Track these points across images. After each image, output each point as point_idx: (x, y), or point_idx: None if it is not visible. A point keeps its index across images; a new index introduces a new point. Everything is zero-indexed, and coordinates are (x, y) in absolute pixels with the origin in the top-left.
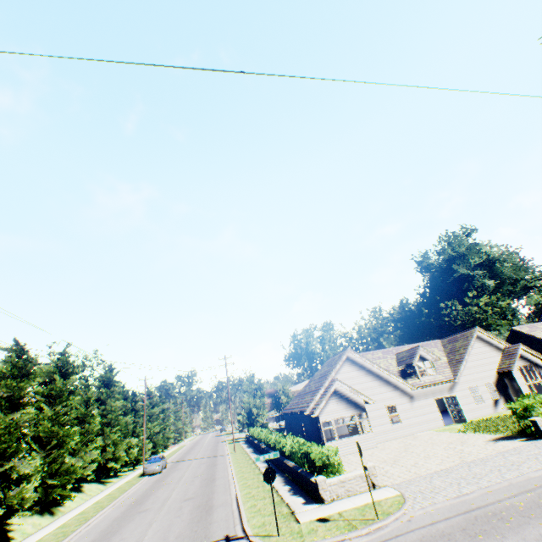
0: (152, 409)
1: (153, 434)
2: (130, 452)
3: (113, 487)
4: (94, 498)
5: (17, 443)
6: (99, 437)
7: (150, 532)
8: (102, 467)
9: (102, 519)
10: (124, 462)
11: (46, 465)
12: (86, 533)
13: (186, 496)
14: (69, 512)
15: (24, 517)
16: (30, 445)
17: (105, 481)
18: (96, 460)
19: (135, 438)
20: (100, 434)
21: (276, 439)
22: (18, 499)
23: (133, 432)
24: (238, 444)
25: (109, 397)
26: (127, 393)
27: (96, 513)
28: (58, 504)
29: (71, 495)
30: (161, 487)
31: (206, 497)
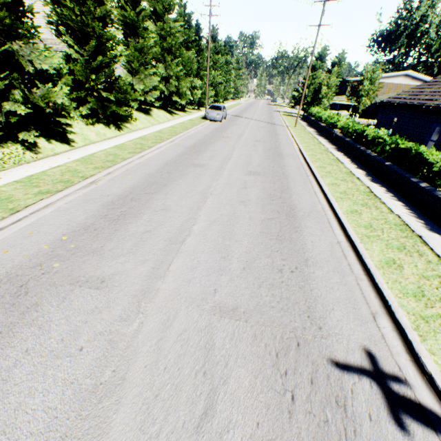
0: (216, 56)
1: (216, 84)
2: (194, 94)
3: (178, 121)
4: (159, 126)
5: (4, 11)
6: (160, 65)
7: (201, 218)
8: (167, 98)
9: (155, 156)
10: (188, 101)
11: (92, 73)
12: (134, 169)
13: (250, 168)
14: (134, 133)
15: (87, 124)
16: (67, 40)
17: (172, 113)
18: (158, 89)
19: (198, 80)
20: (161, 62)
21: (376, 136)
22: (41, 103)
23: (197, 74)
24: (294, 119)
25: (166, 13)
26: (188, 19)
27: (152, 145)
28: (122, 121)
29: (132, 117)
30: (220, 140)
31: (277, 183)
